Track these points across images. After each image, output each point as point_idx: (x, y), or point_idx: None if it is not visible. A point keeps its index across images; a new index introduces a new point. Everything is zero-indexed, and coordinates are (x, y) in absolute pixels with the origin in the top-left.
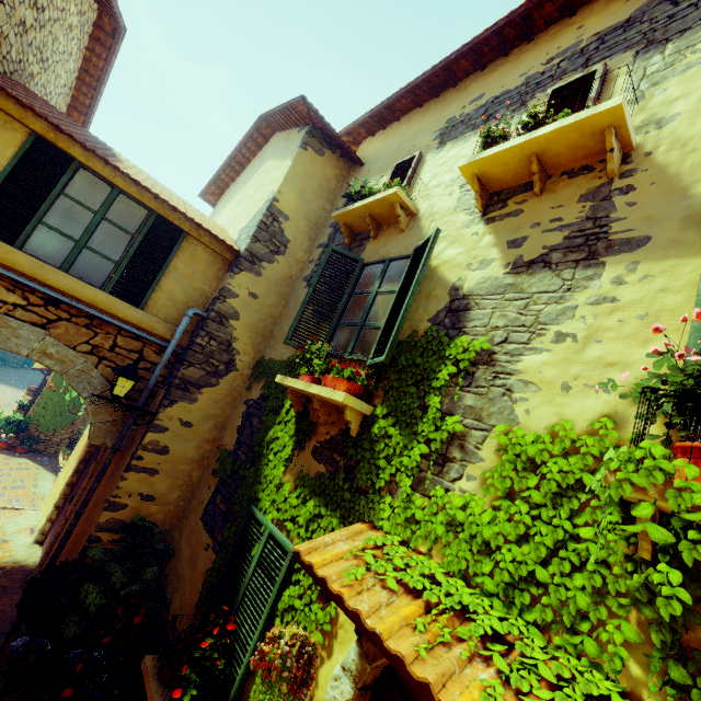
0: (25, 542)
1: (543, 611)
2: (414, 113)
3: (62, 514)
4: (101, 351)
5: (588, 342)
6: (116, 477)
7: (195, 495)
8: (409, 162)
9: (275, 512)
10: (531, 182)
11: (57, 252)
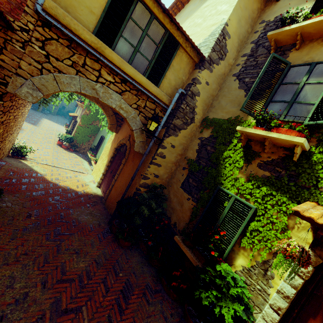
0: (94, 186)
1: None
2: None
3: (107, 177)
4: (140, 108)
5: None
6: (144, 166)
7: (174, 177)
8: None
9: (235, 189)
10: None
11: (127, 53)
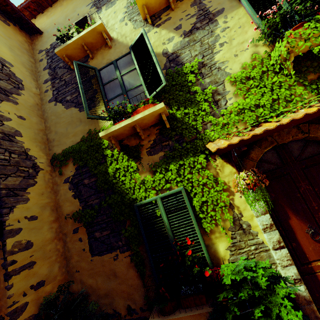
0: None
1: (283, 103)
2: (61, 1)
3: None
4: None
5: (231, 41)
6: None
7: (71, 256)
8: (84, 20)
9: (152, 191)
10: (165, 7)
11: None
